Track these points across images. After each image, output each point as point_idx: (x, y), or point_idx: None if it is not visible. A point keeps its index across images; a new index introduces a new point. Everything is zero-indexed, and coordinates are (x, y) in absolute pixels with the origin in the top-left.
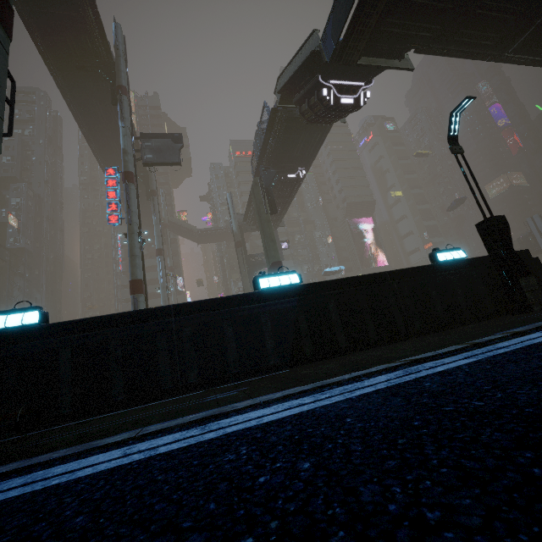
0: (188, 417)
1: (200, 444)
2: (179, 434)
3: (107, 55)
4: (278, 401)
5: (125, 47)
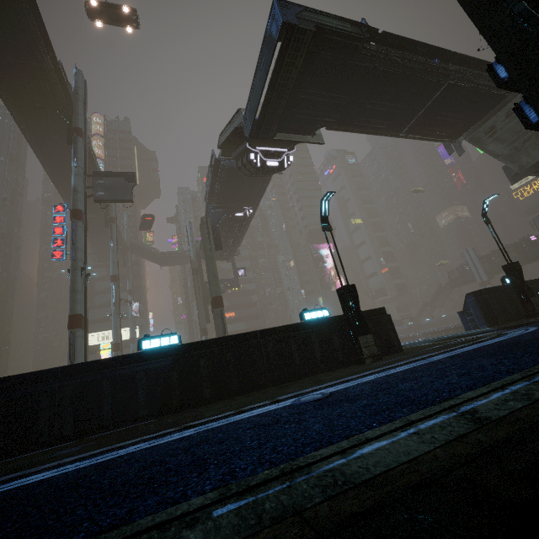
0: (4, 477)
1: None
2: None
3: (66, 97)
4: (70, 463)
5: (86, 90)
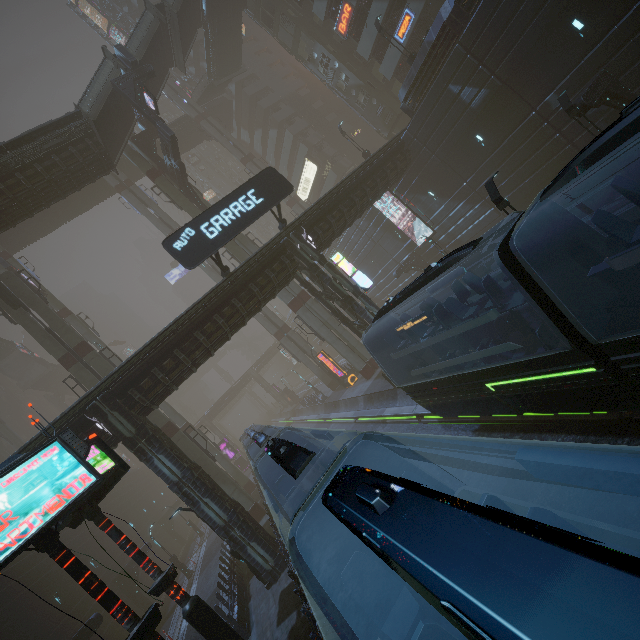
0: None
1: None
2: None
3: None
4: None
5: None
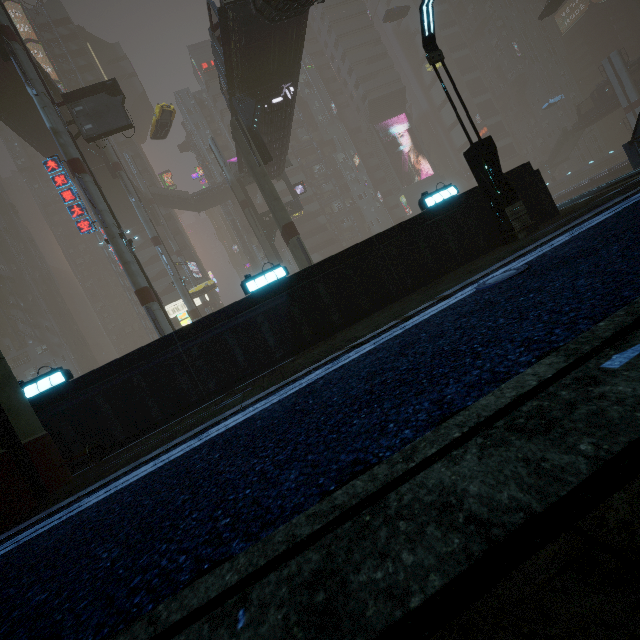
0: (196, 430)
1: (190, 450)
2: (185, 445)
3: None
4: (252, 405)
5: None
